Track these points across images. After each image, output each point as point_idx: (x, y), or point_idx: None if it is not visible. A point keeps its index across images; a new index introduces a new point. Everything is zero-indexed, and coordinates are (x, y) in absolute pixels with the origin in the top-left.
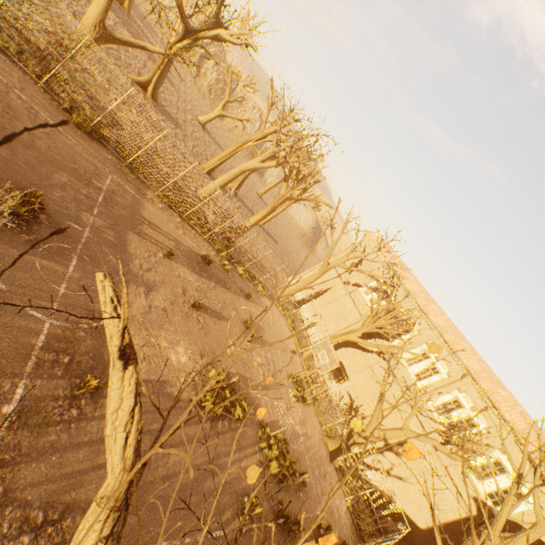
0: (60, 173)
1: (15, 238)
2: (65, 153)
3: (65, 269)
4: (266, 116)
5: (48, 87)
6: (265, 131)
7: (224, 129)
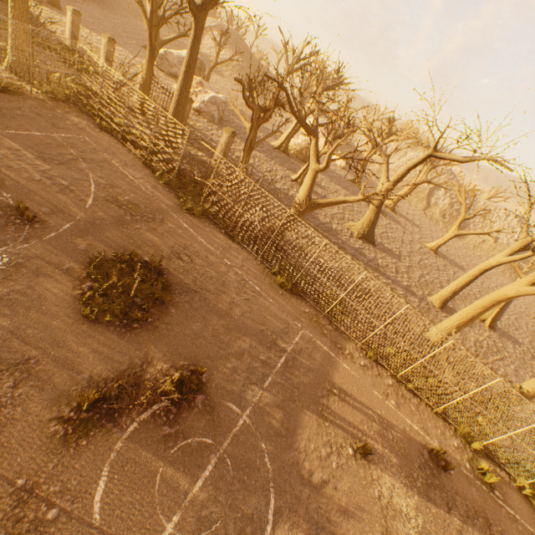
0: (243, 338)
1: (154, 431)
2: (258, 315)
3: (190, 483)
4: (525, 219)
5: (265, 258)
6: (529, 238)
7: (465, 247)
